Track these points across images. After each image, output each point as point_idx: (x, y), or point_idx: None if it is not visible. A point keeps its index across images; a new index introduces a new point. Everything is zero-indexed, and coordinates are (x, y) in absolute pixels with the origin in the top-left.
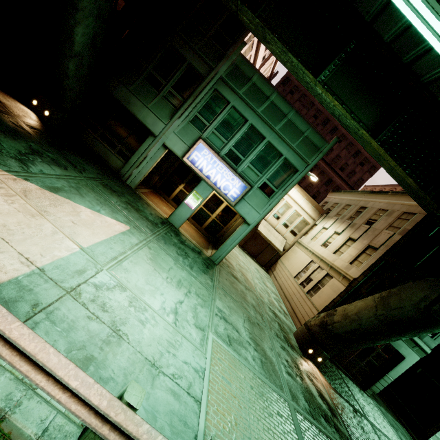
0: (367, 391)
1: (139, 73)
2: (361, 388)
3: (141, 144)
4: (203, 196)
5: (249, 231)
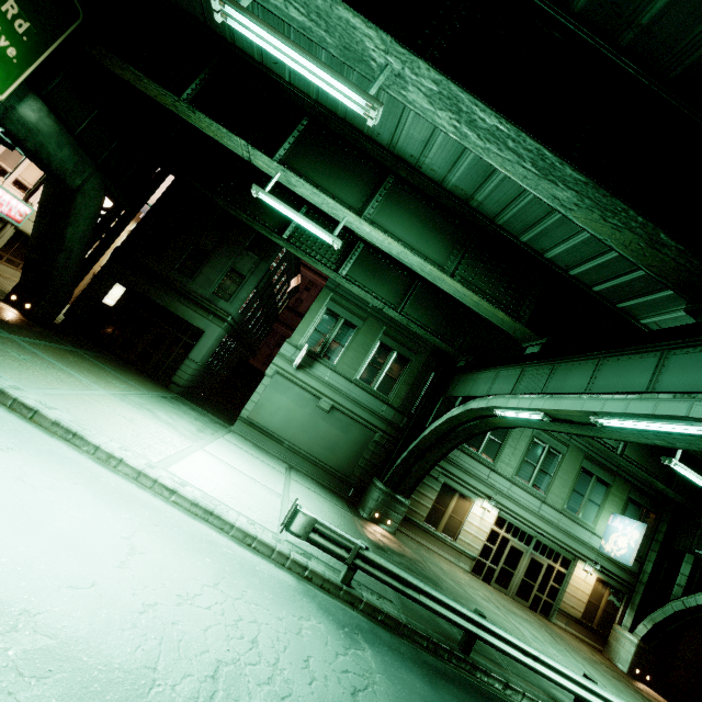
0: (171, 387)
1: None
2: (167, 387)
3: None
4: None
5: None
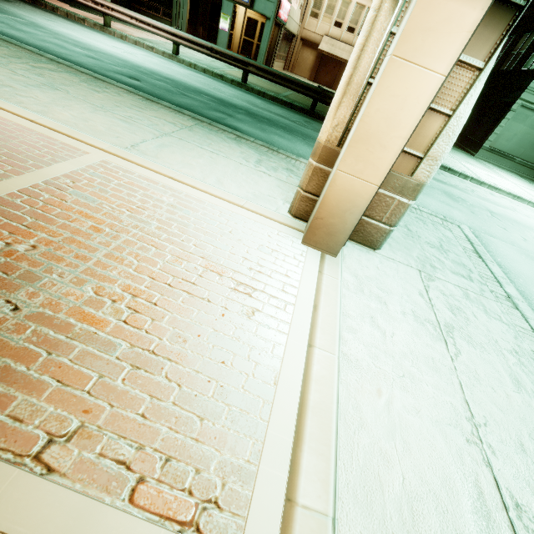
0: None
1: None
2: None
3: None
4: (229, 15)
5: (272, 25)
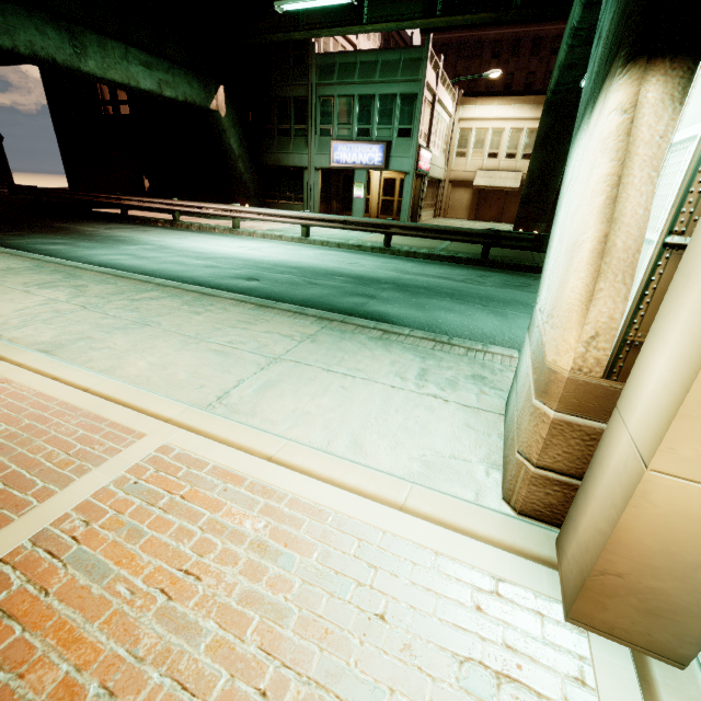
0: None
1: (273, 136)
2: None
3: (303, 182)
4: (363, 182)
5: (412, 178)
